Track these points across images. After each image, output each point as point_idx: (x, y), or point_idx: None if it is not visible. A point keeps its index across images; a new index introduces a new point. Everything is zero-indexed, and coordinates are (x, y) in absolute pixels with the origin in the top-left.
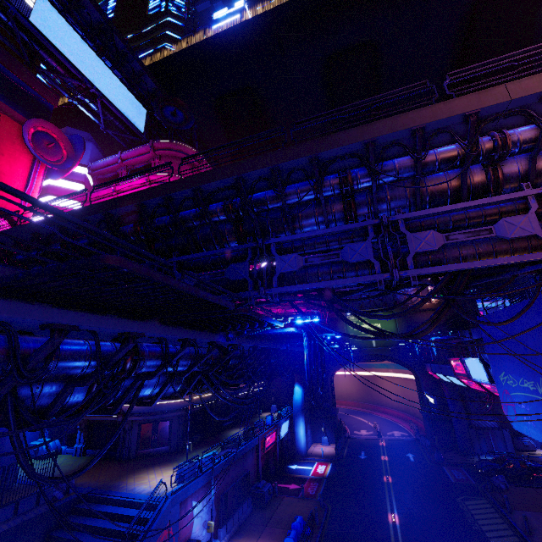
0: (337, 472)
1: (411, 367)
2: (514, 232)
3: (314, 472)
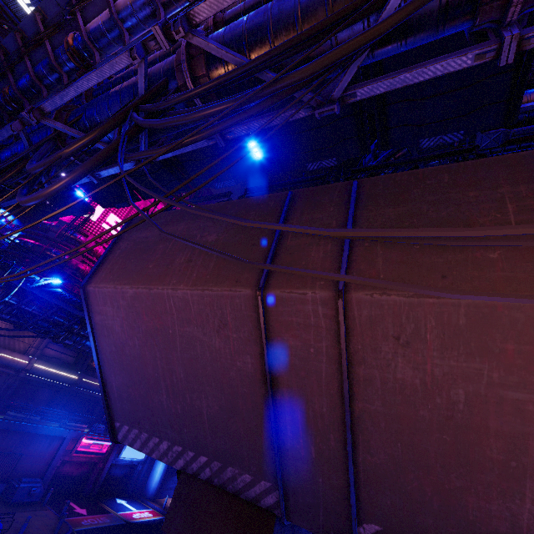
0: (151, 524)
1: None
2: None
3: (129, 513)
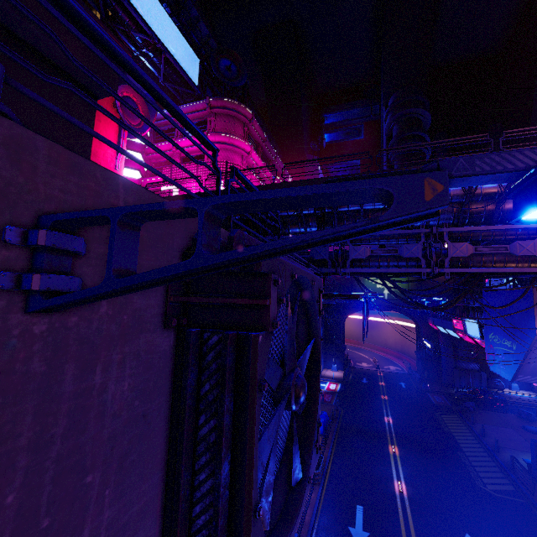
0: (345, 389)
1: (414, 318)
2: (522, 252)
3: (328, 388)
